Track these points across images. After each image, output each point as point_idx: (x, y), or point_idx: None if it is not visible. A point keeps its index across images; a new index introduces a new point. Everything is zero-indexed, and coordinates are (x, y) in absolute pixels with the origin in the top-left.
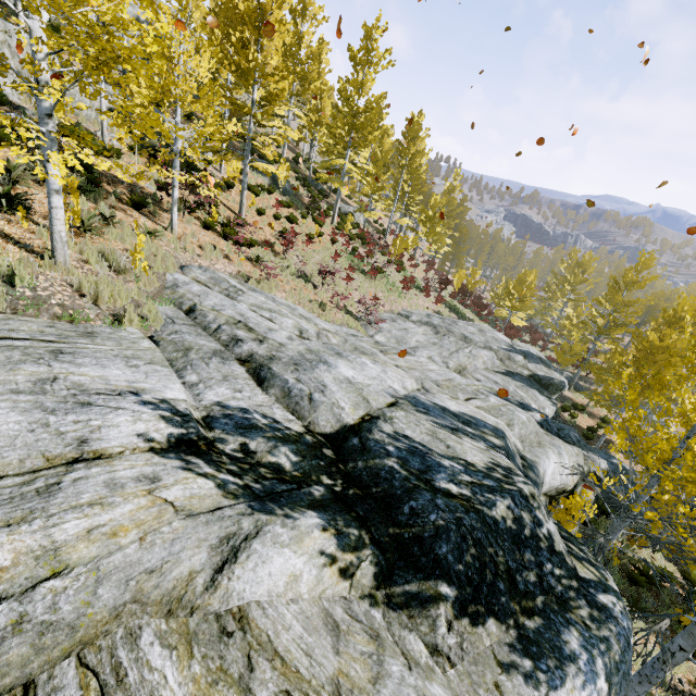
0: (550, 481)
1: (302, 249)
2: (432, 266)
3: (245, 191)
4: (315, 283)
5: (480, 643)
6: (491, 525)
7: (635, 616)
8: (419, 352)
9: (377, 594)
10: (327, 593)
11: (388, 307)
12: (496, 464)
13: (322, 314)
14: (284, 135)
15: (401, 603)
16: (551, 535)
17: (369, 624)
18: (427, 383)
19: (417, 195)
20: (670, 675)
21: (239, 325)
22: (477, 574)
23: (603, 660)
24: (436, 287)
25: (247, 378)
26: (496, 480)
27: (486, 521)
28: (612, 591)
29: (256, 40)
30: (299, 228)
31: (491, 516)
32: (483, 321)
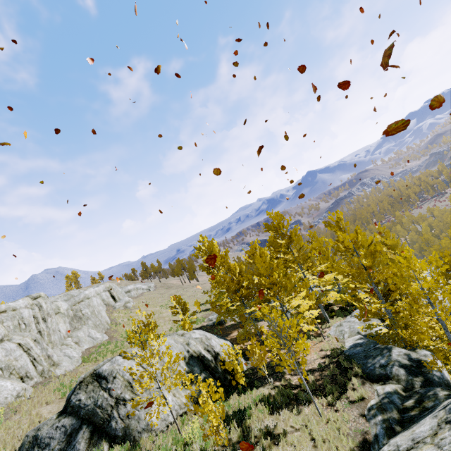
0: None
1: None
2: None
3: None
4: None
5: None
6: None
7: None
8: None
9: None
10: None
11: None
12: None
13: None
14: None
15: None
16: None
17: None
18: None
19: None
20: None
21: None
22: None
23: None
24: None
25: None
26: None
27: None
28: None
29: None
30: None
31: None
32: None
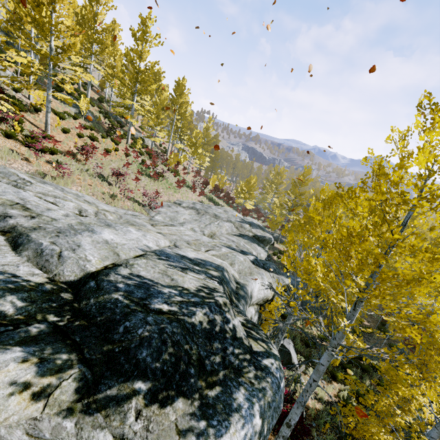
0: (257, 295)
1: (101, 159)
2: (198, 174)
3: (49, 114)
4: (111, 182)
5: (166, 420)
6: (189, 329)
7: (308, 365)
8: (185, 226)
9: (78, 405)
10: (11, 419)
11: (167, 198)
12: (204, 287)
13: (112, 202)
14: (79, 76)
15: (101, 406)
16: (235, 327)
17: (51, 437)
18: (180, 242)
19: (185, 129)
20: (325, 395)
21: (15, 206)
22: (172, 367)
23: (259, 404)
24: (200, 186)
25: (2, 245)
26: (201, 297)
27: (186, 326)
28: (273, 355)
29: (48, 3)
30: (100, 145)
31: (190, 322)
32: (229, 206)
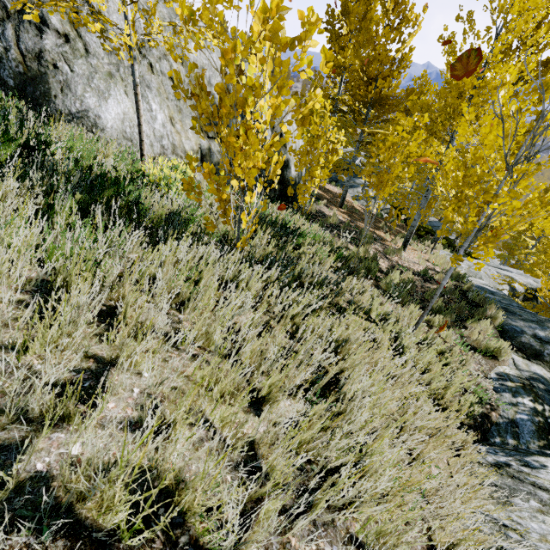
0: None
1: None
2: None
3: None
4: None
5: None
6: None
7: None
8: None
9: None
10: None
11: None
12: None
13: None
14: None
15: None
16: None
17: None
18: None
19: None
20: None
21: None
22: None
23: None
24: None
25: None
26: None
27: None
28: None
29: None
30: None
31: None
32: None
